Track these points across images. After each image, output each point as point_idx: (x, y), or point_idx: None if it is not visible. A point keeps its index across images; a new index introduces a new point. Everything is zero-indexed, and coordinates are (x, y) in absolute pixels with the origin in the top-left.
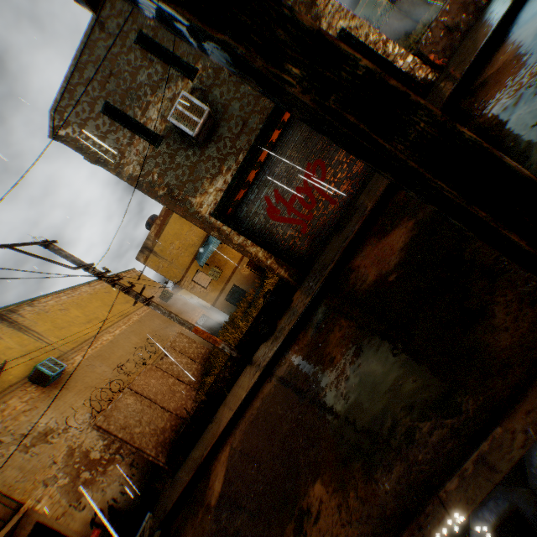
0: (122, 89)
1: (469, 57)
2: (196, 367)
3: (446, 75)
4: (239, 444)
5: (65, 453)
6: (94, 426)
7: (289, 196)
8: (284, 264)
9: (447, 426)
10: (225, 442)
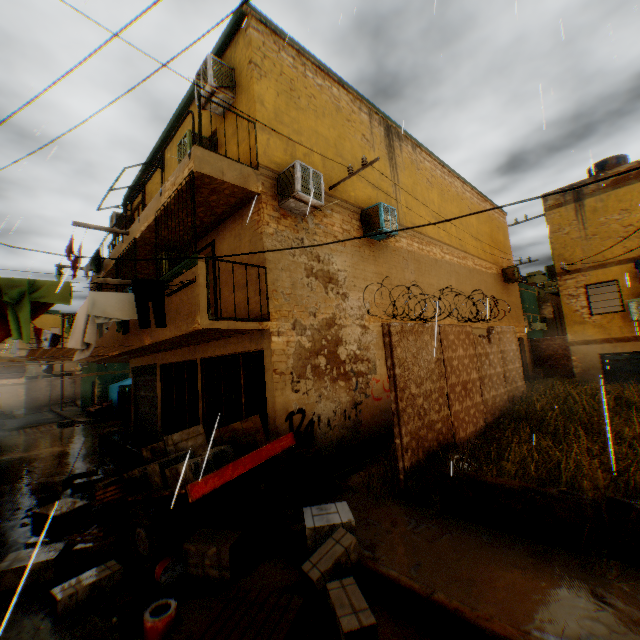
0: None
1: None
2: (502, 393)
3: None
4: None
5: (326, 316)
6: (385, 325)
7: None
8: None
9: None
10: None
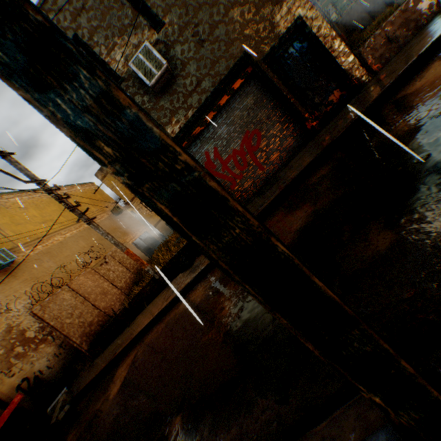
0: (92, 25)
1: (397, 71)
2: (130, 275)
3: (376, 81)
4: (142, 354)
5: (4, 330)
6: (31, 313)
7: (225, 155)
8: None
9: (275, 410)
10: (134, 347)
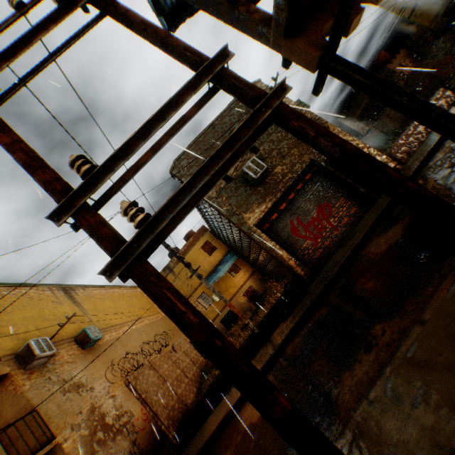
0: None
1: (422, 154)
2: (196, 368)
3: (408, 164)
4: (275, 378)
5: (88, 407)
6: (125, 380)
7: (306, 222)
8: (301, 265)
9: None
10: None
